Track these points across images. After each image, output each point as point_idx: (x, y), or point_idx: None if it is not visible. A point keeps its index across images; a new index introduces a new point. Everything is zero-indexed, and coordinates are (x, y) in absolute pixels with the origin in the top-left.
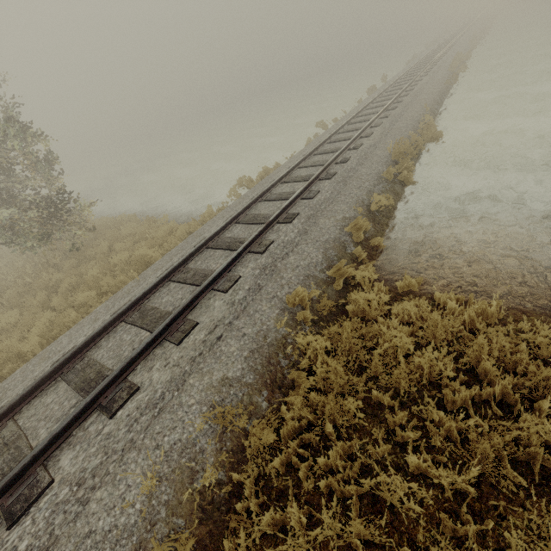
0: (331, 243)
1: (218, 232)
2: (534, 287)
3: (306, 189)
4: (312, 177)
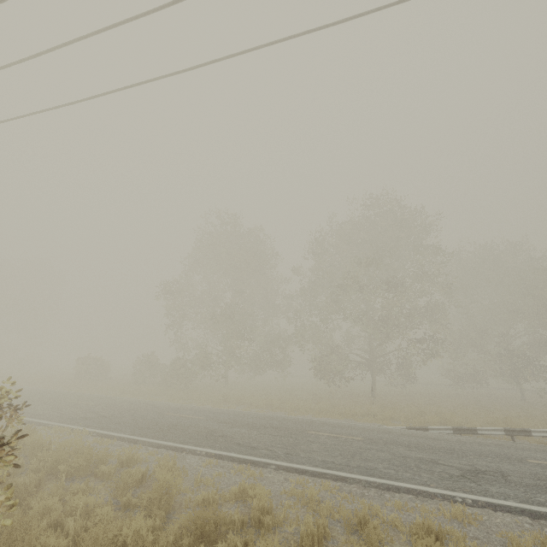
0: None
1: None
2: None
3: None
4: None
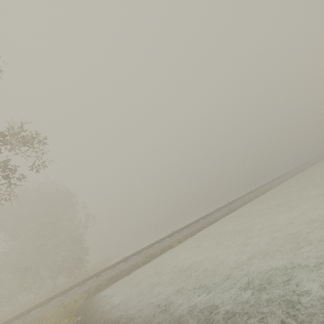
0: (91, 286)
1: (87, 278)
2: (90, 306)
3: (115, 265)
4: (120, 261)
